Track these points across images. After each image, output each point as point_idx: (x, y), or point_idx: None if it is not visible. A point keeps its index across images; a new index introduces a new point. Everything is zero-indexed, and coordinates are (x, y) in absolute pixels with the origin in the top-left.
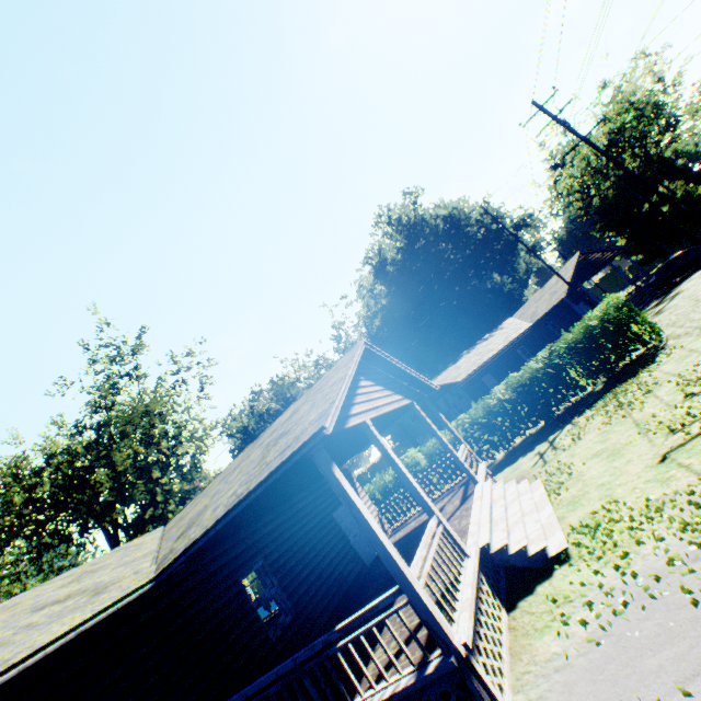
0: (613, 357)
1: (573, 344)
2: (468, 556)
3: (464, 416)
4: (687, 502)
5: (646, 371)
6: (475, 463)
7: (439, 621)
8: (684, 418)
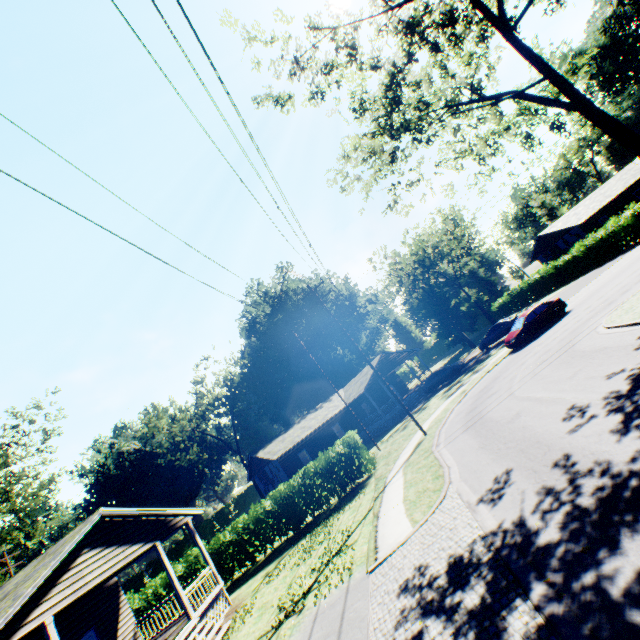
0: (342, 483)
1: (319, 469)
2: None
3: (240, 520)
4: None
5: (343, 510)
6: (213, 586)
7: None
8: (290, 599)
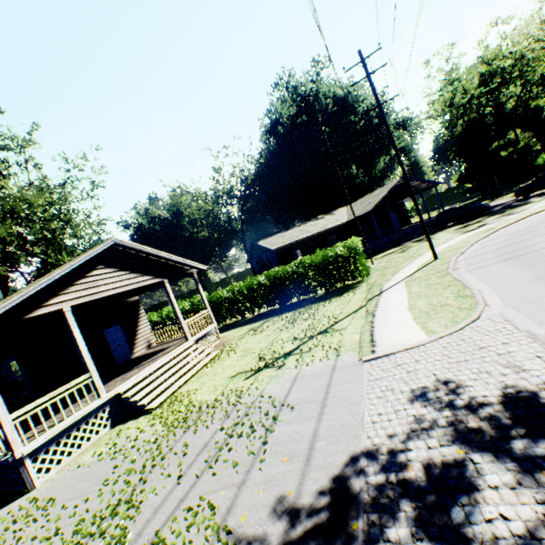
0: (333, 281)
1: (314, 263)
2: (101, 398)
3: (237, 285)
4: (191, 411)
5: (330, 301)
6: (209, 324)
7: (12, 441)
8: (271, 354)
